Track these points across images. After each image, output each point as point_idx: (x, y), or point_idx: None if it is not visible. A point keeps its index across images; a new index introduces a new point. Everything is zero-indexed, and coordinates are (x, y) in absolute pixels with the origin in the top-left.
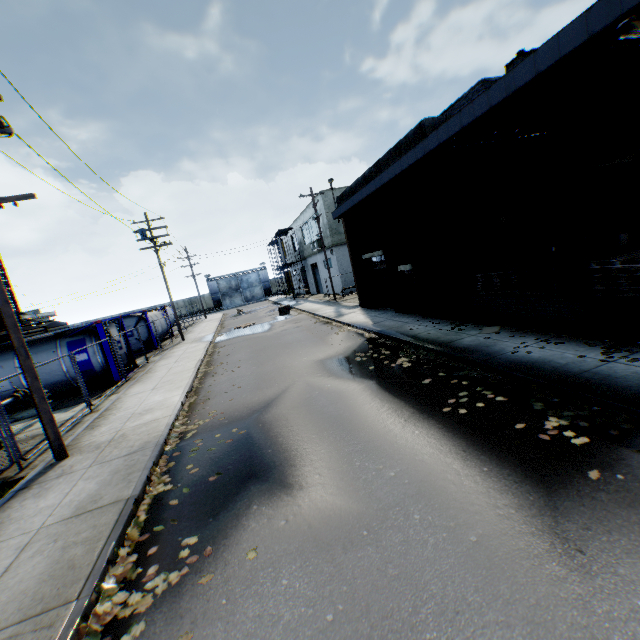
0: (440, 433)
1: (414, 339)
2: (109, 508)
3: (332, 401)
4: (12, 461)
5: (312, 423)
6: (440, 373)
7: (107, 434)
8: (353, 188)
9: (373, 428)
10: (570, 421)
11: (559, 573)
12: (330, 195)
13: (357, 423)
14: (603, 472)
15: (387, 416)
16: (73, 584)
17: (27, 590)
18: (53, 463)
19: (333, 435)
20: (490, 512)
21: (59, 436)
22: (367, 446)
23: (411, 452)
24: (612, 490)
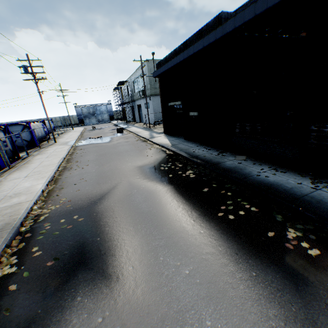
0: (218, 235)
1: (196, 159)
2: None
3: (145, 199)
4: None
5: (130, 216)
6: (213, 184)
7: None
8: (167, 58)
9: (172, 225)
10: (303, 233)
11: None
12: (152, 63)
13: (161, 220)
14: None
15: (181, 216)
16: None
17: None
18: None
19: (144, 229)
20: (265, 323)
21: None
22: (168, 242)
23: (199, 251)
24: None
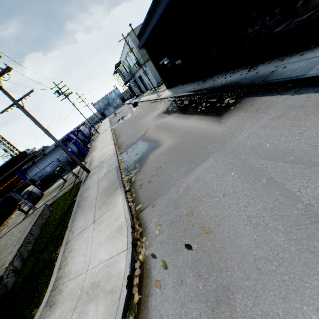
0: (196, 117)
1: (188, 93)
2: (113, 170)
3: (164, 124)
4: (76, 178)
5: (159, 132)
6: (197, 101)
7: (97, 163)
8: (142, 29)
9: (177, 125)
10: (232, 97)
11: (218, 129)
12: (133, 34)
13: (172, 126)
14: (234, 106)
15: (181, 120)
16: (115, 179)
17: (106, 185)
18: (87, 174)
19: (166, 132)
20: (206, 127)
21: (85, 166)
22: (176, 129)
23: (188, 125)
24: (235, 109)
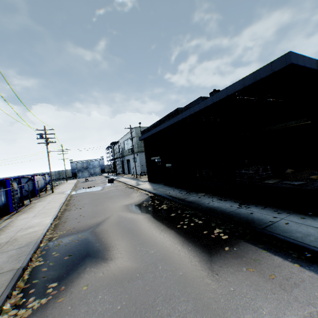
0: (175, 235)
1: (170, 197)
2: (7, 273)
3: (130, 223)
4: None
5: (119, 232)
6: (179, 211)
7: (5, 238)
8: (149, 128)
9: (147, 234)
10: (223, 230)
11: (208, 282)
12: (139, 129)
13: (140, 232)
14: (230, 247)
15: (154, 229)
16: None
17: None
18: None
19: (129, 237)
20: (188, 263)
21: None
22: (143, 241)
23: (162, 243)
24: (232, 253)
